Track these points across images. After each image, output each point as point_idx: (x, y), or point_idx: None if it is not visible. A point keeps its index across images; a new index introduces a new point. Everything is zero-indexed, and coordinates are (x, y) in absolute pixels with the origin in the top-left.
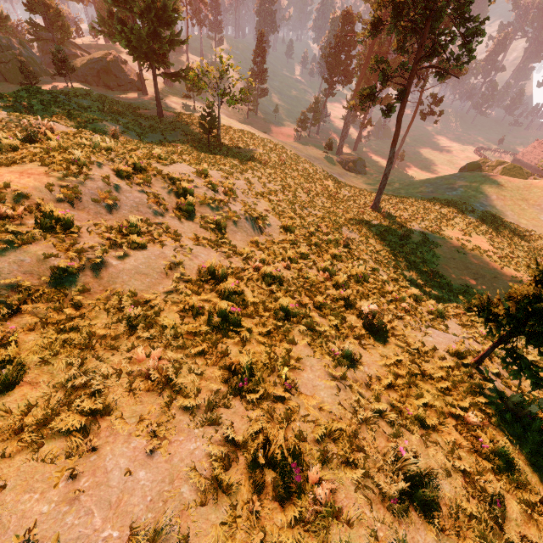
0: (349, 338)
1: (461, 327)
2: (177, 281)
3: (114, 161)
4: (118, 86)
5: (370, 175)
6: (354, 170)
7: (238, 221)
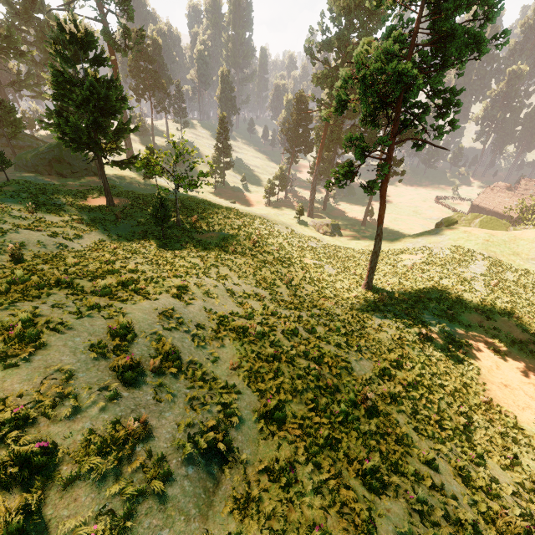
0: None
1: None
2: None
3: None
4: (72, 173)
5: (346, 236)
6: (329, 233)
7: (167, 480)
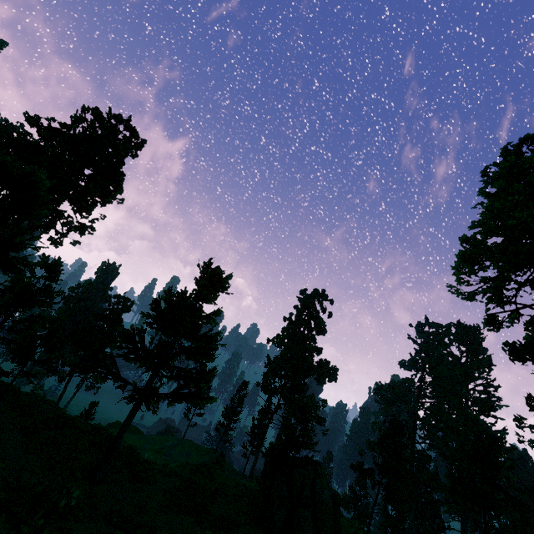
0: None
1: None
2: None
3: None
4: None
5: None
6: None
7: None
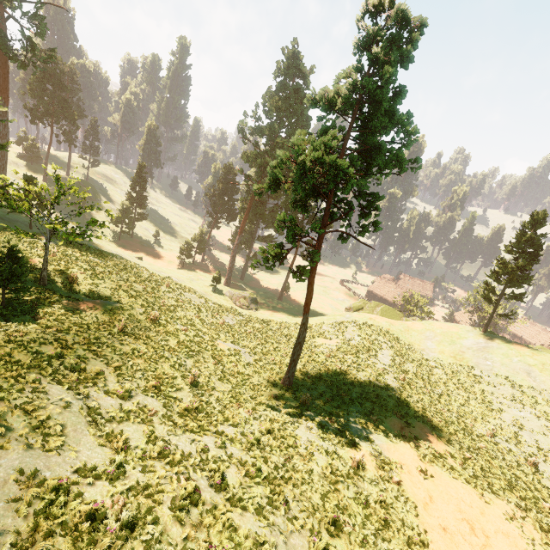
0: None
1: None
2: None
3: None
4: None
5: (263, 311)
6: (246, 306)
7: None
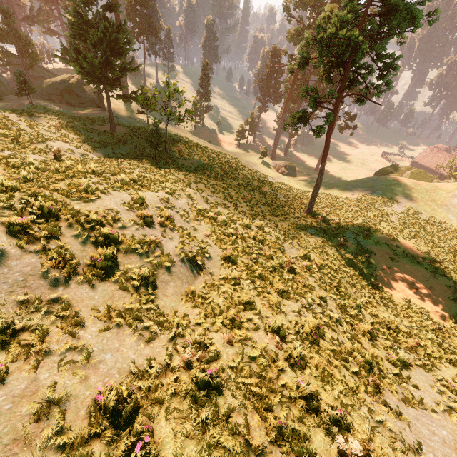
0: None
1: (431, 384)
2: (41, 455)
3: (12, 209)
4: (79, 103)
5: (300, 177)
6: (286, 173)
7: (172, 265)
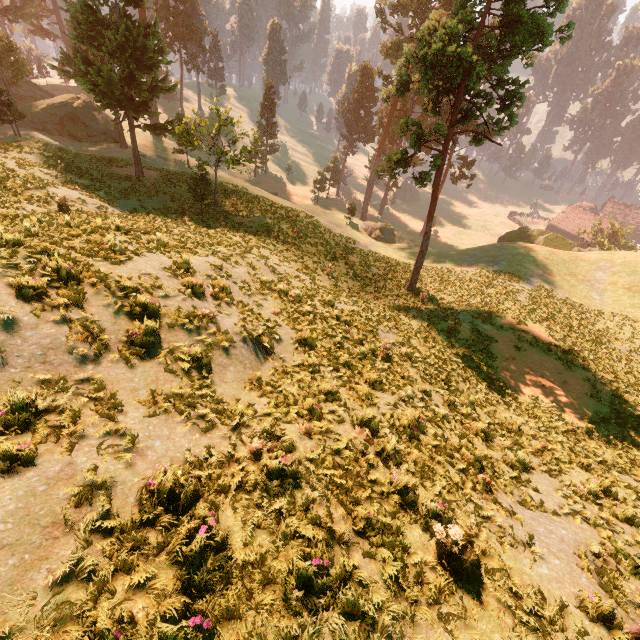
0: (421, 605)
1: (555, 488)
2: (87, 539)
3: (18, 268)
4: (88, 136)
5: (400, 244)
6: (381, 238)
7: (231, 345)
